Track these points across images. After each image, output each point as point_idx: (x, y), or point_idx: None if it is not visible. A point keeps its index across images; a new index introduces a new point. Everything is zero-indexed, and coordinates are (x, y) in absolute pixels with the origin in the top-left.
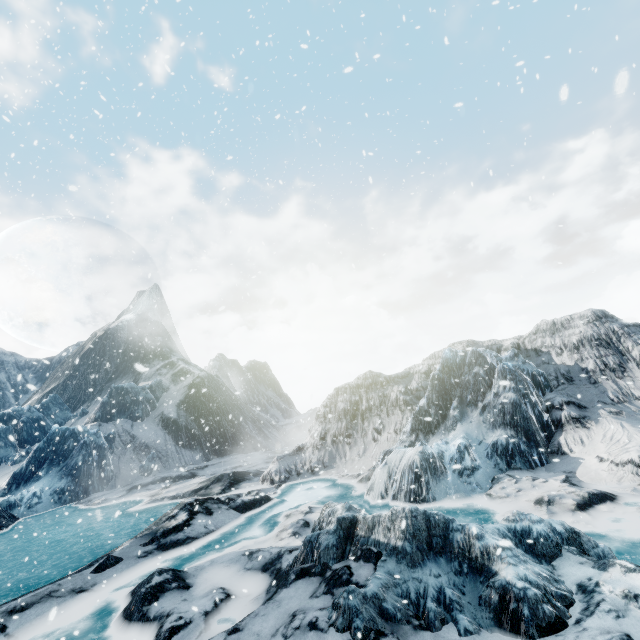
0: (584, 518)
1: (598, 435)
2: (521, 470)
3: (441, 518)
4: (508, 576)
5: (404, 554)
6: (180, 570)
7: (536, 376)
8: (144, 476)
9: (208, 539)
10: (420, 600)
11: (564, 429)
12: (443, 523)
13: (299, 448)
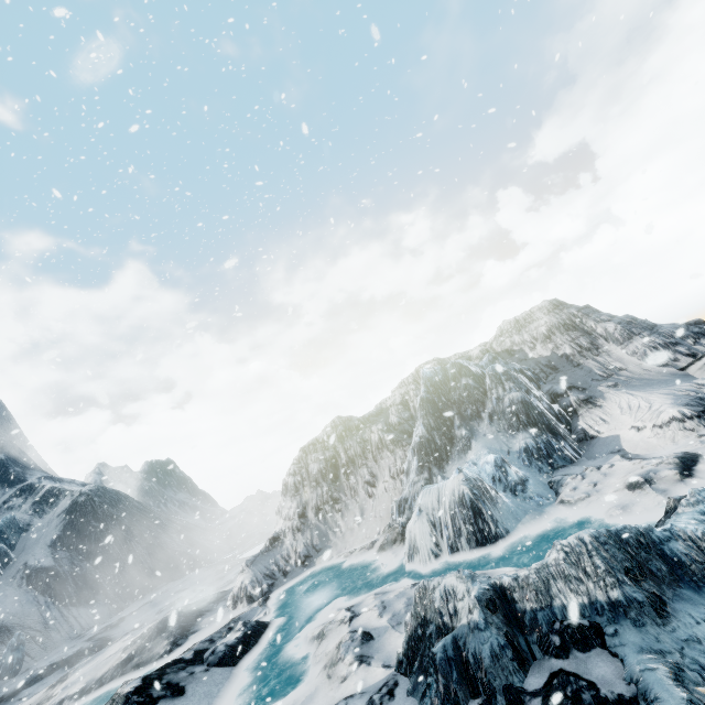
0: (701, 483)
1: (614, 409)
2: (567, 467)
3: (636, 531)
4: None
5: (637, 607)
6: None
7: (525, 372)
8: (6, 679)
9: None
10: None
11: (579, 414)
12: (643, 537)
13: (274, 539)
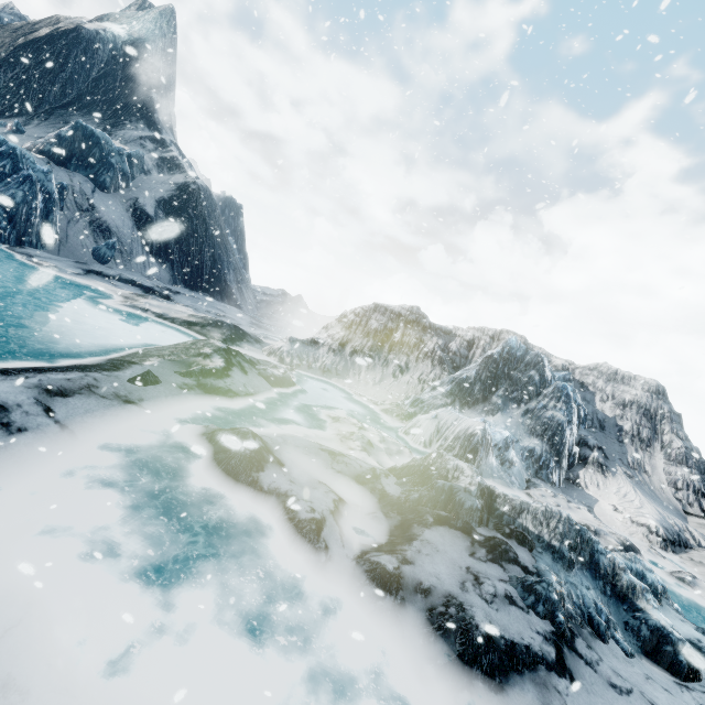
0: None
1: (613, 487)
2: (546, 483)
3: (590, 536)
4: (662, 621)
5: (561, 556)
6: (261, 437)
7: (581, 410)
8: (97, 262)
9: (249, 401)
10: (582, 607)
11: (586, 467)
12: (591, 541)
13: (315, 341)
